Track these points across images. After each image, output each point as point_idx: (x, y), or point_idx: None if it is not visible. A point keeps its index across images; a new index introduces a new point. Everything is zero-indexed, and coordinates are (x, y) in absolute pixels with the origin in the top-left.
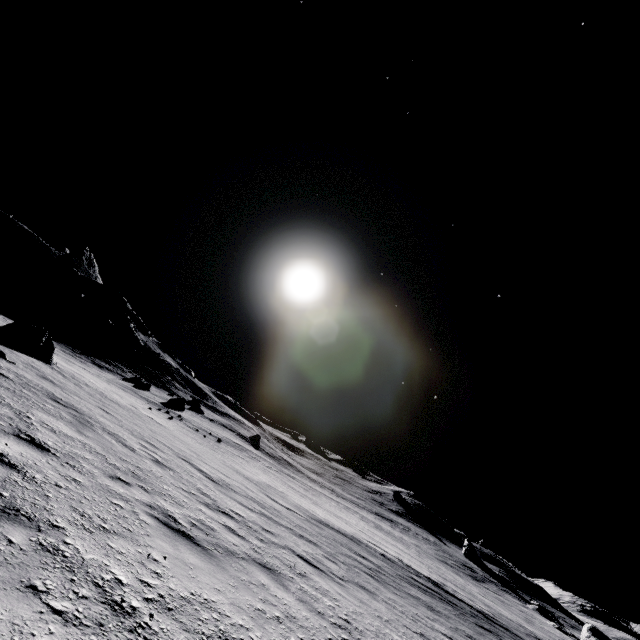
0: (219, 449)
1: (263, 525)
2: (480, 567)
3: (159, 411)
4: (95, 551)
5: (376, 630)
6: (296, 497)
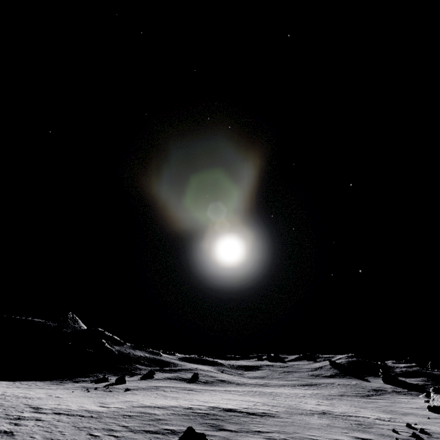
0: (112, 395)
1: (38, 416)
2: (396, 385)
3: (86, 391)
4: None
5: (30, 428)
6: (151, 400)
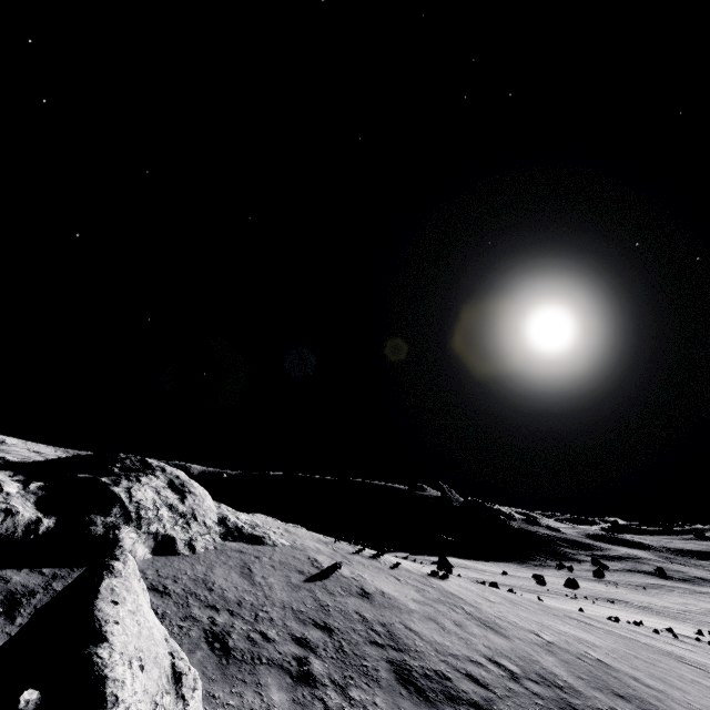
0: (650, 594)
1: (683, 613)
2: None
3: (607, 585)
4: (660, 614)
5: None
6: (703, 604)
